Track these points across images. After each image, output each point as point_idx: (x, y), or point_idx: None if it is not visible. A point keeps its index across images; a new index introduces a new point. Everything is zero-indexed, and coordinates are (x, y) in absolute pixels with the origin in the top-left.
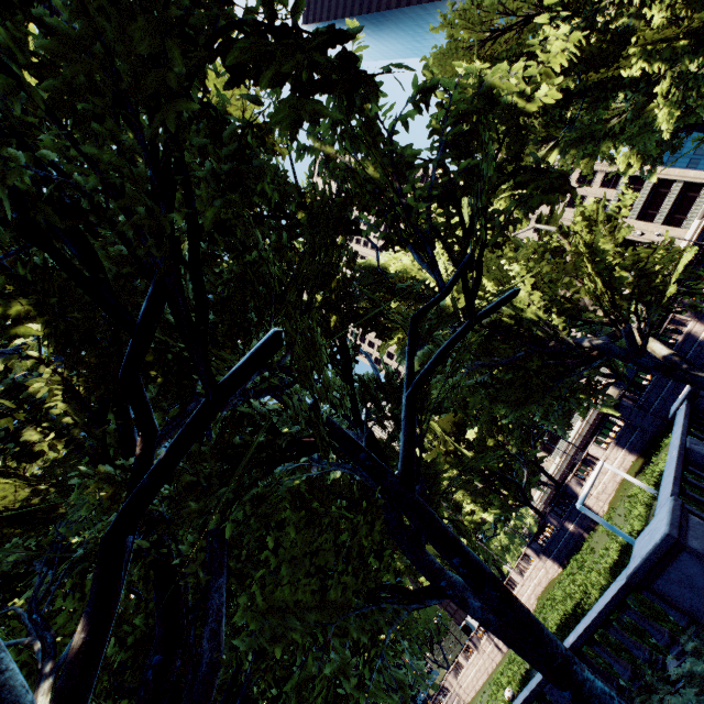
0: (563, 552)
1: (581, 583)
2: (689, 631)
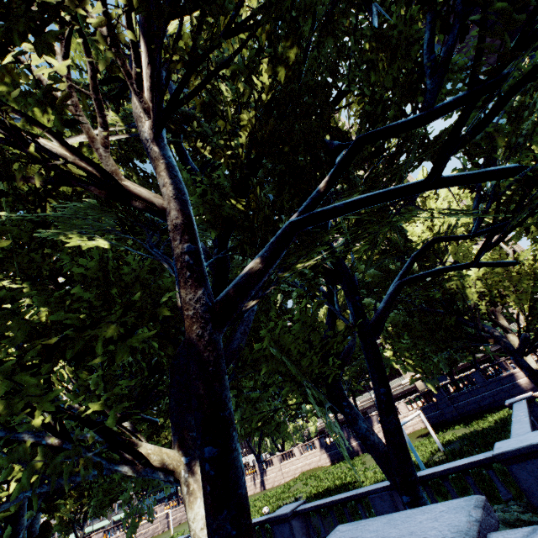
0: (338, 455)
1: (351, 475)
2: (509, 503)
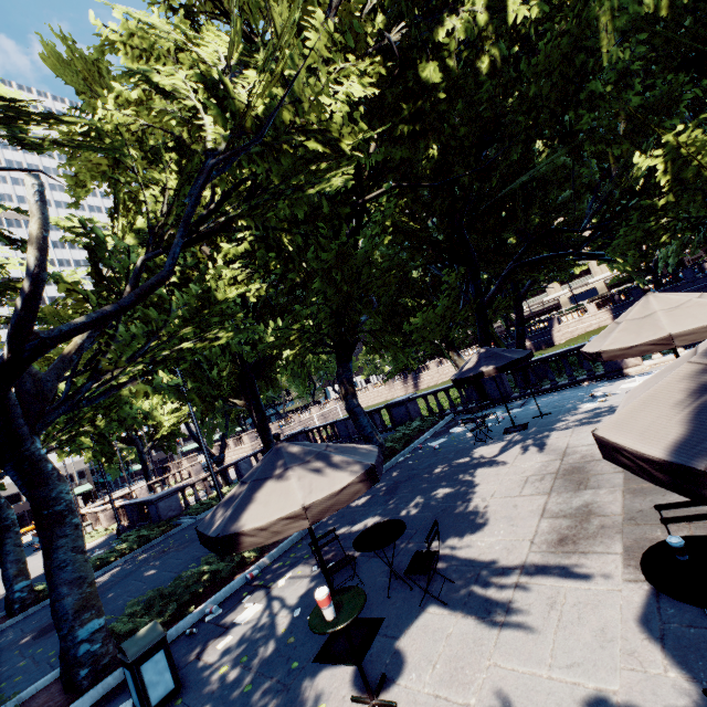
0: None
1: None
2: None
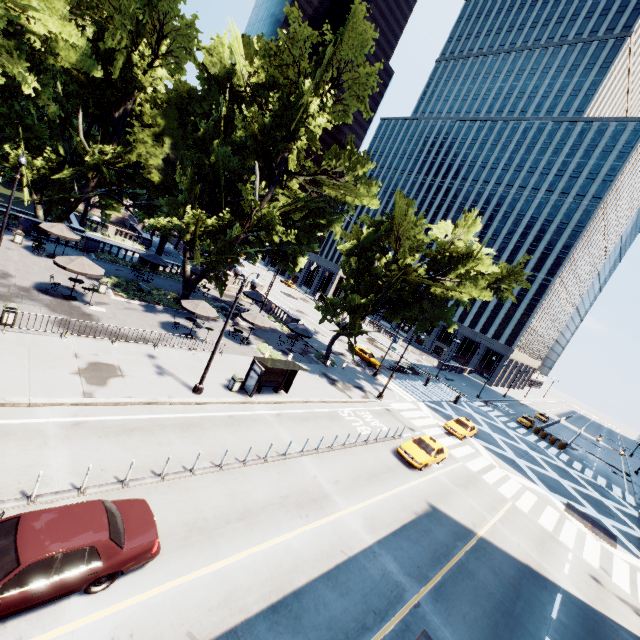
0: None
1: None
2: None
